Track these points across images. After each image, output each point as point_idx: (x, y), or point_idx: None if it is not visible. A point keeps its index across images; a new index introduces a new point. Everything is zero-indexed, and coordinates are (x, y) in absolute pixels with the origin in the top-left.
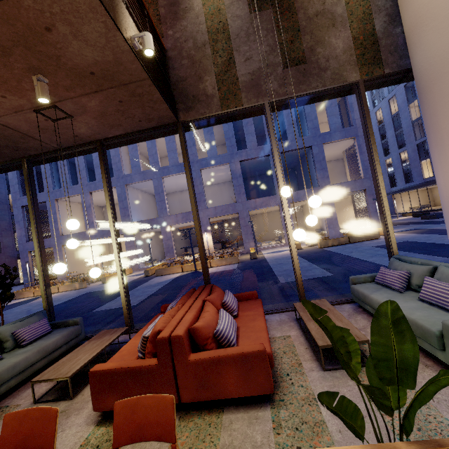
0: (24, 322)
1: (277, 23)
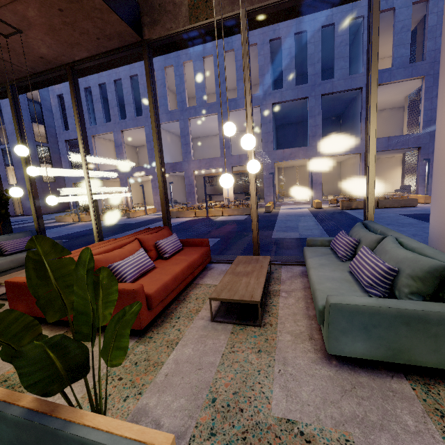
0: (10, 236)
1: None
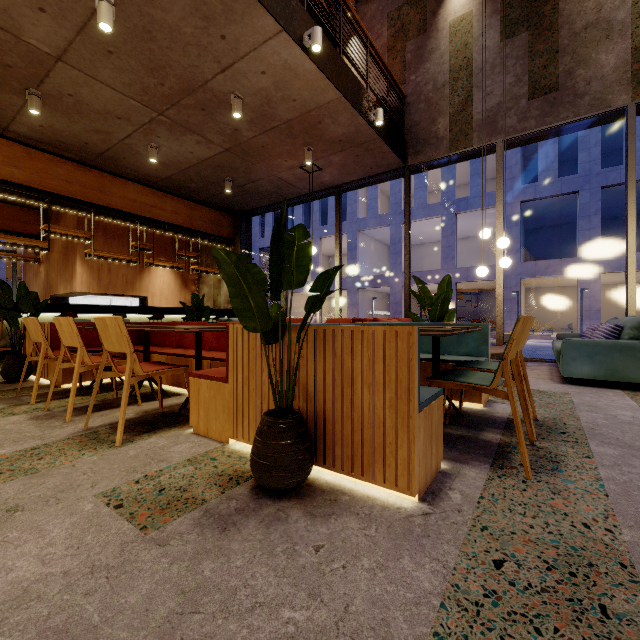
0: None
1: (531, 48)
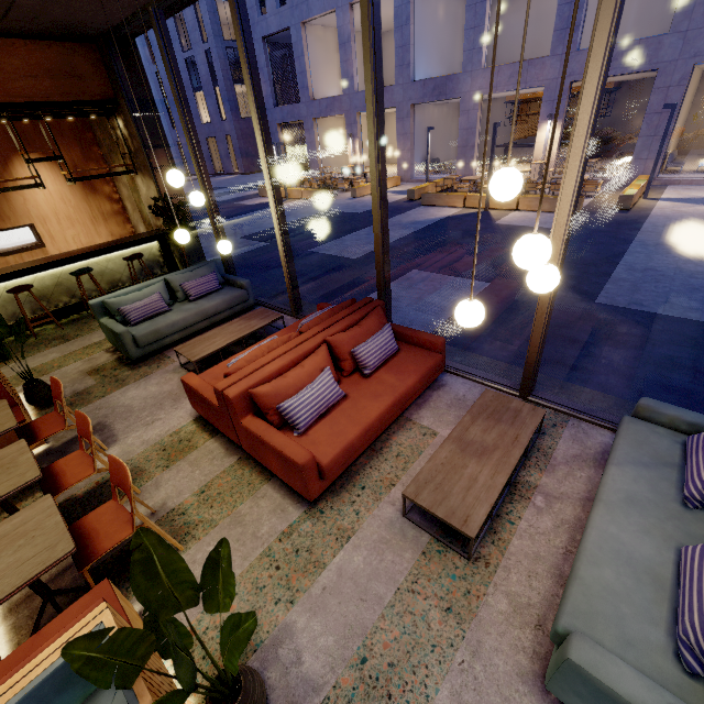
0: (193, 274)
1: None
